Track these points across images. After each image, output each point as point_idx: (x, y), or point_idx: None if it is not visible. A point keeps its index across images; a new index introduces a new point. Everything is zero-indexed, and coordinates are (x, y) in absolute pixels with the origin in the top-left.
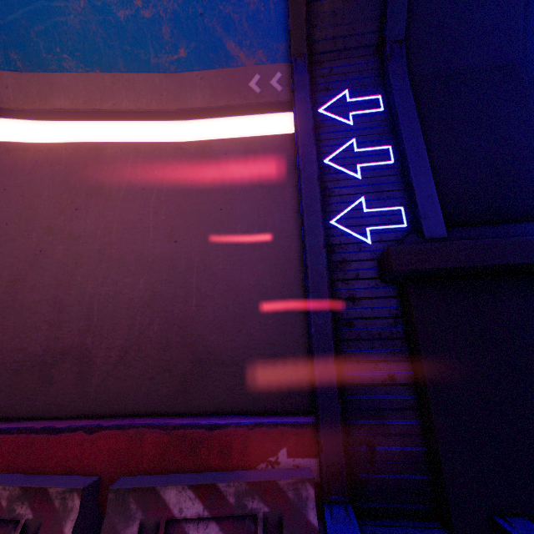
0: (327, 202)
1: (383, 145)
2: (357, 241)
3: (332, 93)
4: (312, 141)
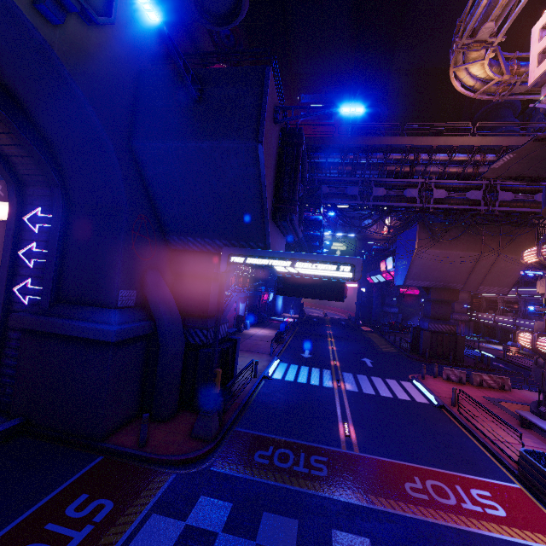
0: (16, 278)
1: (47, 249)
2: (22, 302)
3: (34, 208)
4: (10, 243)
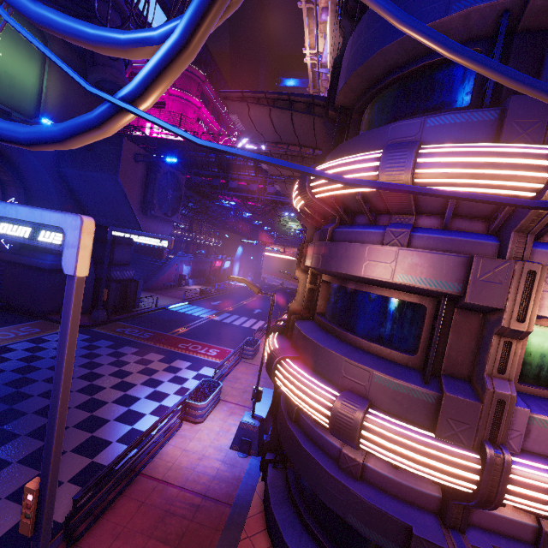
0: None
1: None
2: (6, 247)
3: (11, 198)
4: None
